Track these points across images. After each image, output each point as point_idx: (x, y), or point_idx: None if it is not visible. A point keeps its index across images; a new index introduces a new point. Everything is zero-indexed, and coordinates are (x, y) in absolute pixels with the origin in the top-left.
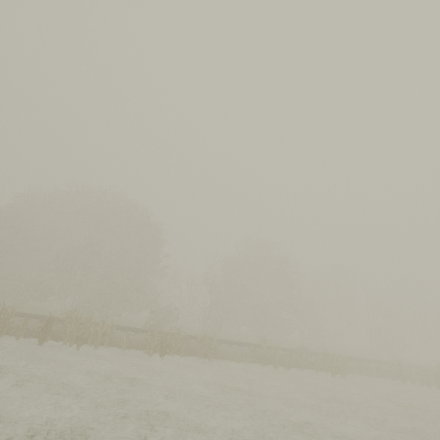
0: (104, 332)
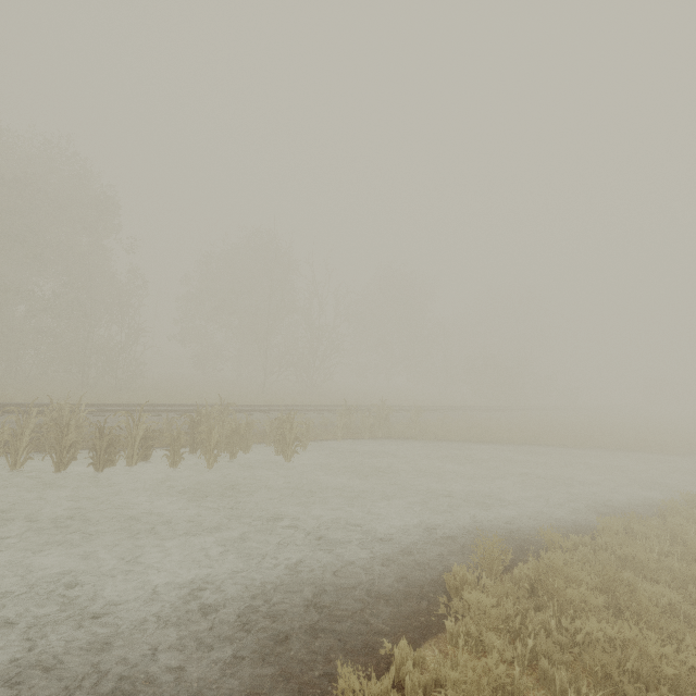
0: None
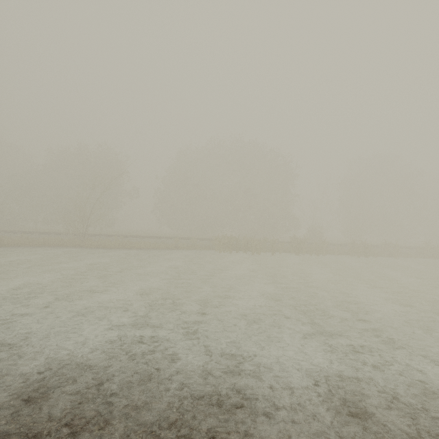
0: (326, 246)
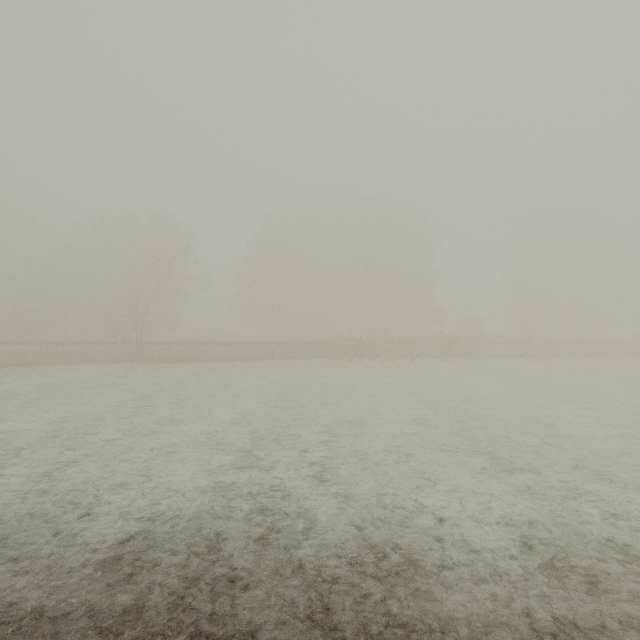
0: (490, 346)
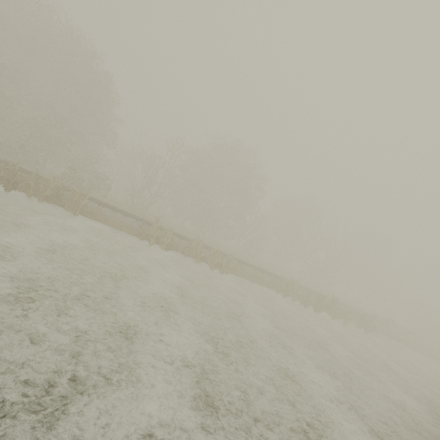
0: None
